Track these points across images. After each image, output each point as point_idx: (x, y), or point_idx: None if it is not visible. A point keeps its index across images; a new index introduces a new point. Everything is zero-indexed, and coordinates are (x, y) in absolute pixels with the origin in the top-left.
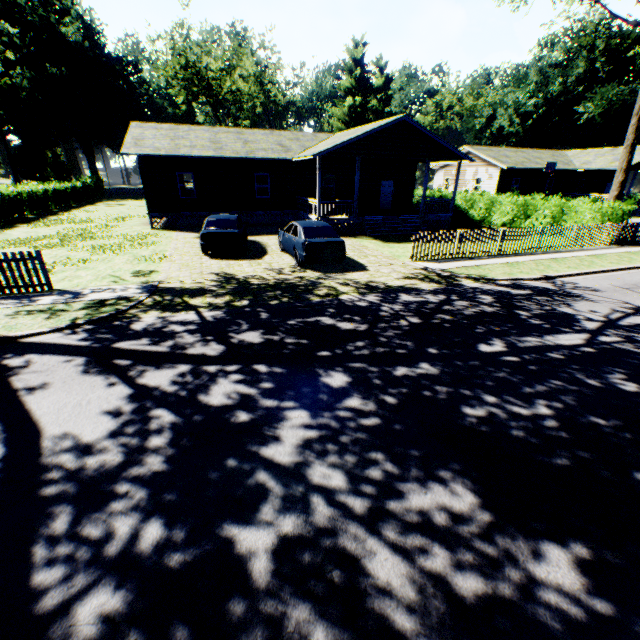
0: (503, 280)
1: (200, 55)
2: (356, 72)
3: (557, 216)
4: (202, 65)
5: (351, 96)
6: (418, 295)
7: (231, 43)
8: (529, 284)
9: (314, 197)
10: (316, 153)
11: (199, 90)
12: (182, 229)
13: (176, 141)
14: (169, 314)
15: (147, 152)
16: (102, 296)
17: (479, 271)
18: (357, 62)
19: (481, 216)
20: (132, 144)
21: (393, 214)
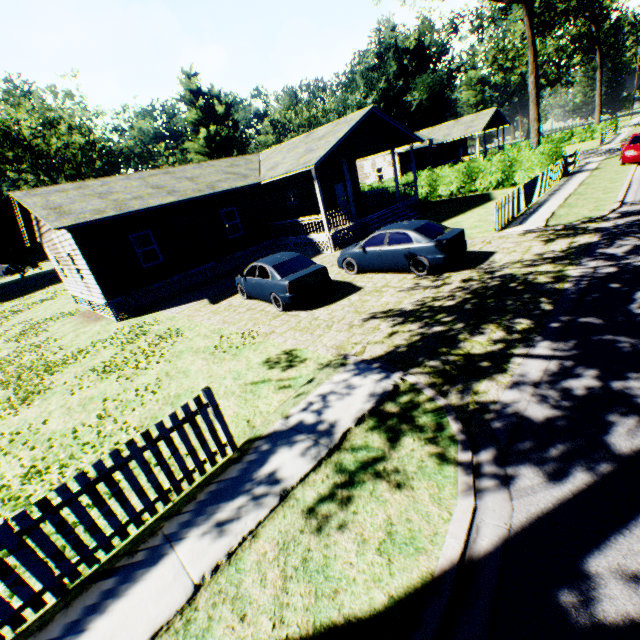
0: (607, 215)
1: (7, 110)
2: (199, 102)
3: (506, 170)
4: (14, 122)
5: (203, 127)
6: (612, 245)
7: (48, 90)
8: (630, 210)
9: (284, 220)
10: (316, 161)
11: (15, 154)
12: (159, 306)
13: (107, 197)
14: (507, 376)
15: (90, 217)
16: (351, 409)
17: (571, 217)
18: (195, 93)
19: (425, 193)
20: (53, 215)
21: (371, 211)
